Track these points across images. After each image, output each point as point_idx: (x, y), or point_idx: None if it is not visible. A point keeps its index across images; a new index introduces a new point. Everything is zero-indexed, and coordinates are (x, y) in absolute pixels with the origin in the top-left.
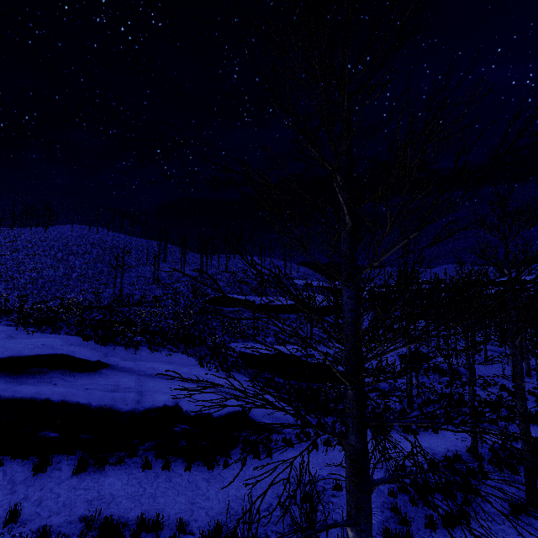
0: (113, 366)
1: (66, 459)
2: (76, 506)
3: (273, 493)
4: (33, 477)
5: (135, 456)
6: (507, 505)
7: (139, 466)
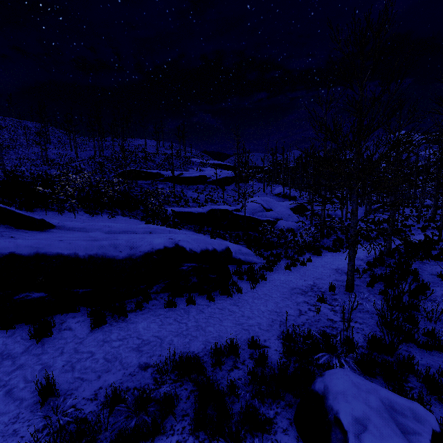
0: (59, 228)
1: (70, 317)
2: (125, 358)
3: (292, 302)
4: (37, 345)
5: (149, 299)
6: (435, 277)
7: (161, 307)
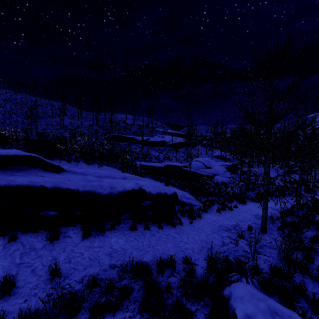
0: (67, 171)
1: (70, 229)
2: (101, 259)
3: (218, 235)
4: (50, 244)
5: (120, 223)
6: None
7: (127, 229)
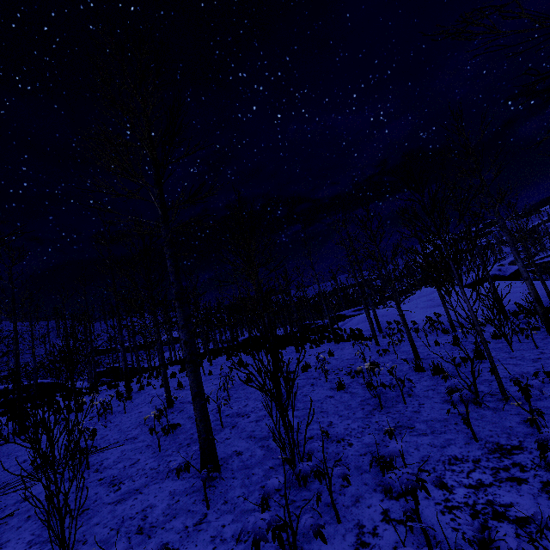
0: None
1: None
2: None
3: None
4: None
5: None
6: None
7: None
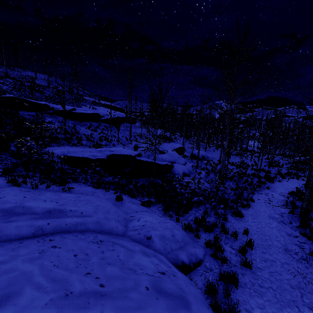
0: None
1: None
2: None
3: None
4: None
5: None
6: None
7: None
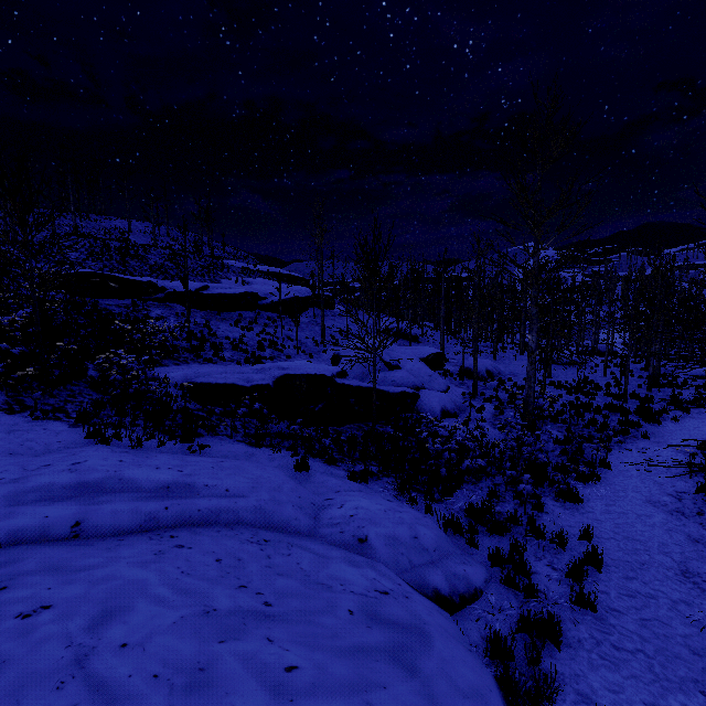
0: None
1: None
2: None
3: None
4: None
5: None
6: None
7: None
